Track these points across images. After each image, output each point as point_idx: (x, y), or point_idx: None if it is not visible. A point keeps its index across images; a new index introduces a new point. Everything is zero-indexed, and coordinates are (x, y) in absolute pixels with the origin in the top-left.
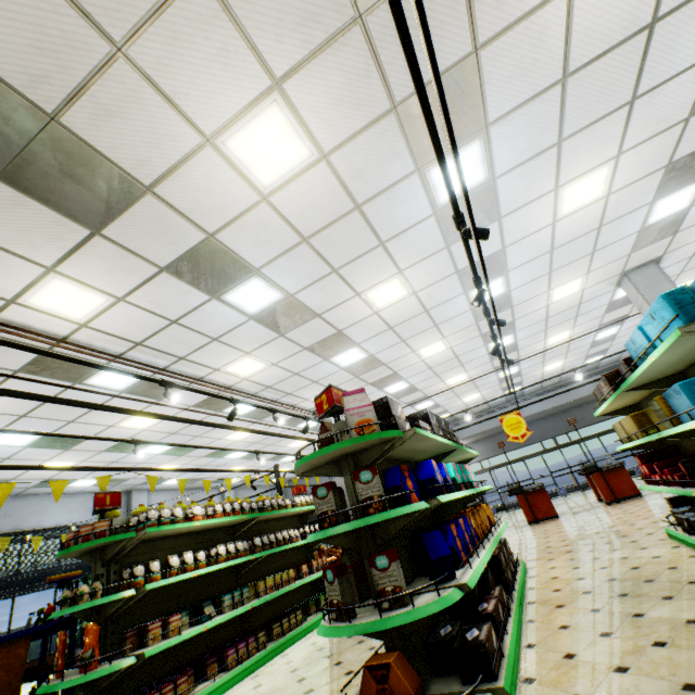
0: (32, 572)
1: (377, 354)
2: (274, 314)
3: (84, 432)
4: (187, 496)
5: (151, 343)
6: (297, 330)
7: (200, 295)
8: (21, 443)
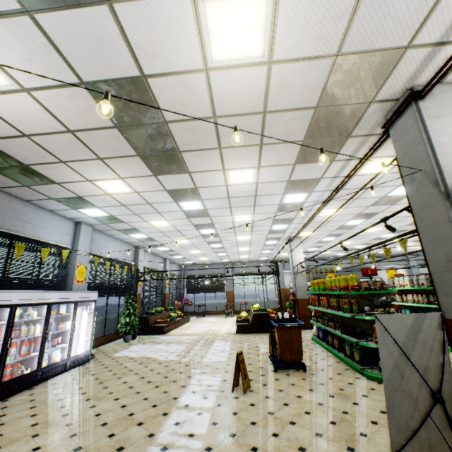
0: (103, 284)
1: (361, 224)
2: (389, 198)
3: (217, 213)
4: (153, 259)
5: (342, 191)
6: (375, 206)
7: (399, 183)
8: (186, 208)
